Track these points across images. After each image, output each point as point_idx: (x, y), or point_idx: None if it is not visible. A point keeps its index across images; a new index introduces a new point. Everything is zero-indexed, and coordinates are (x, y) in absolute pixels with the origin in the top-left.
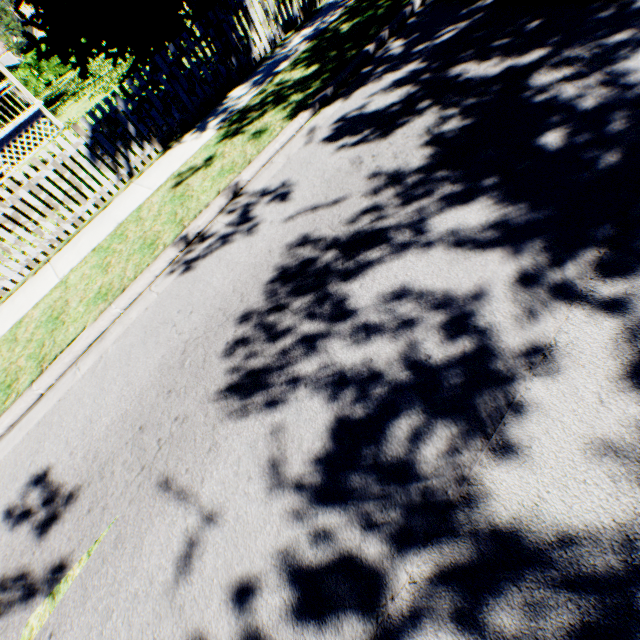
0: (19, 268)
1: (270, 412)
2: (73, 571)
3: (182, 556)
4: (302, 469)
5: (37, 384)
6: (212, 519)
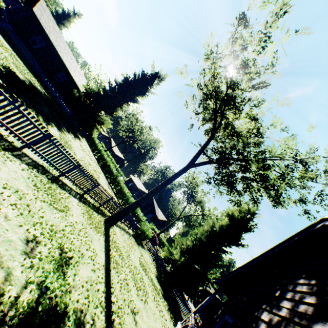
0: None
1: None
2: None
3: None
4: None
5: None
6: None
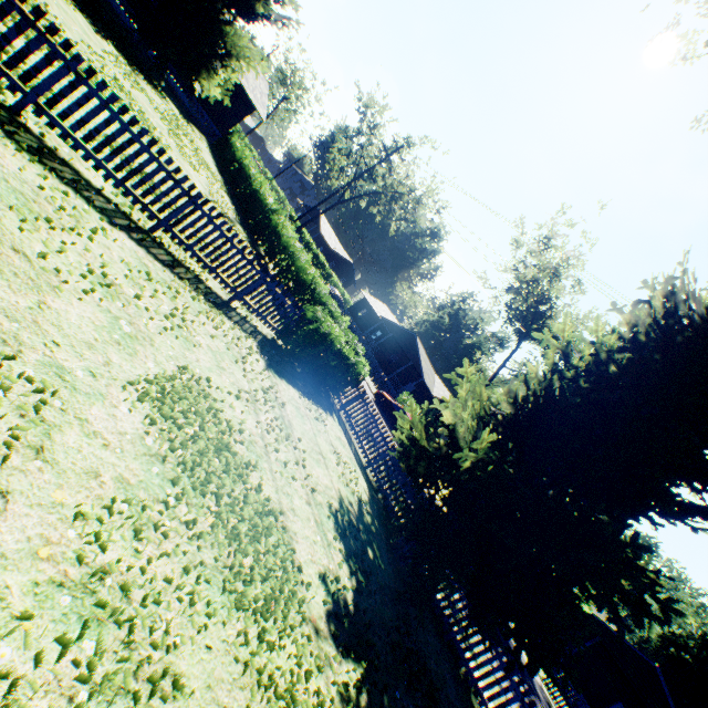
0: None
1: None
2: None
3: None
4: None
5: None
6: None
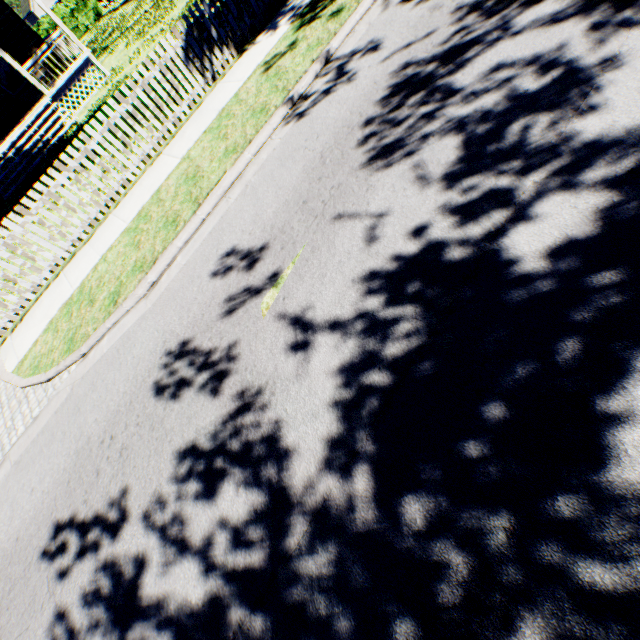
0: (137, 162)
1: (409, 158)
2: (285, 273)
3: (367, 236)
4: (443, 171)
5: (200, 212)
6: (383, 215)
